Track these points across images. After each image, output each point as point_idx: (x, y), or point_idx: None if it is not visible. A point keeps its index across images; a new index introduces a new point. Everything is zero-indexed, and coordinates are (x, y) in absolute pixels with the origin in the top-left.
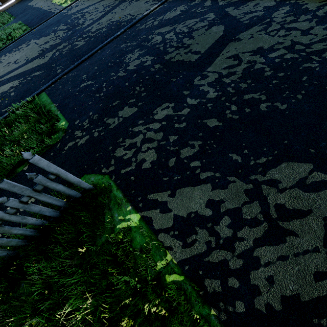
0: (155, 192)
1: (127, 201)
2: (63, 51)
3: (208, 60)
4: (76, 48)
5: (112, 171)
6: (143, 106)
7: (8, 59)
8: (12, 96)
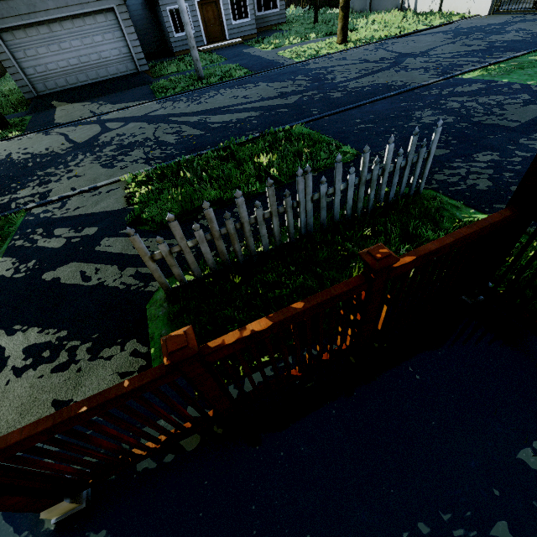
0: (502, 204)
1: (467, 207)
2: (314, 98)
3: (533, 128)
4: (333, 98)
5: (436, 188)
6: (457, 150)
7: (232, 93)
8: (255, 123)
